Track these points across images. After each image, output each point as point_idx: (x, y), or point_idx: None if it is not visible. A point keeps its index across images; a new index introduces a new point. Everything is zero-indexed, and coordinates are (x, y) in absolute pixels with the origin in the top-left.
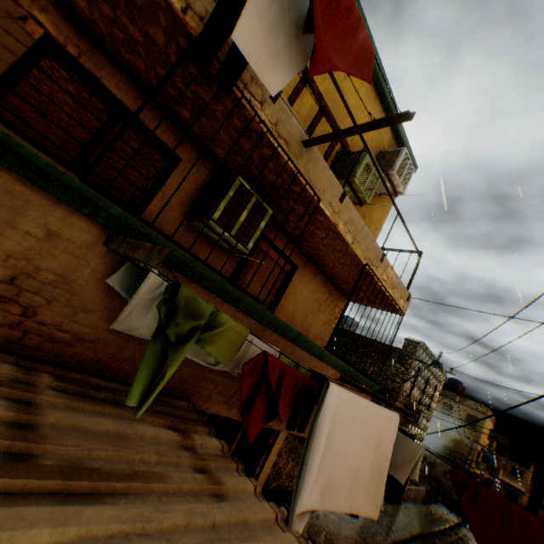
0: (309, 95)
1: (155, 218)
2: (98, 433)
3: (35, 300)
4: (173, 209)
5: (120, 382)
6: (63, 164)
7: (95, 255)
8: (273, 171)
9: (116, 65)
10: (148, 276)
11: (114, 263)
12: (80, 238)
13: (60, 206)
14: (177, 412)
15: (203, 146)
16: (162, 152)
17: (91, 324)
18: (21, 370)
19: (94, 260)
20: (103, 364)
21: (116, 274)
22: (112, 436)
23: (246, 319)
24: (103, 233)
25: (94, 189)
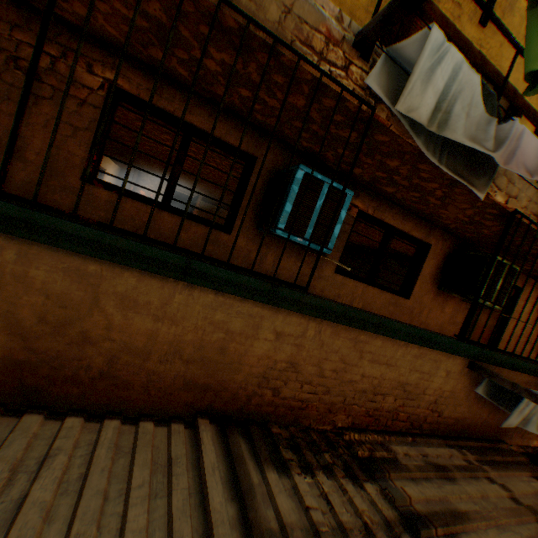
0: (527, 124)
1: (487, 341)
2: (527, 494)
3: (441, 407)
4: (427, 283)
5: (473, 439)
6: (368, 283)
7: (462, 374)
8: (535, 249)
9: (390, 203)
10: (523, 398)
11: (469, 375)
12: (456, 369)
13: (450, 357)
14: (515, 458)
15: (448, 230)
16: (414, 243)
17: (459, 411)
18: (457, 451)
19: (461, 377)
20: (463, 430)
21: (479, 386)
22: (532, 494)
23: (532, 378)
24: (465, 361)
25: (464, 340)
